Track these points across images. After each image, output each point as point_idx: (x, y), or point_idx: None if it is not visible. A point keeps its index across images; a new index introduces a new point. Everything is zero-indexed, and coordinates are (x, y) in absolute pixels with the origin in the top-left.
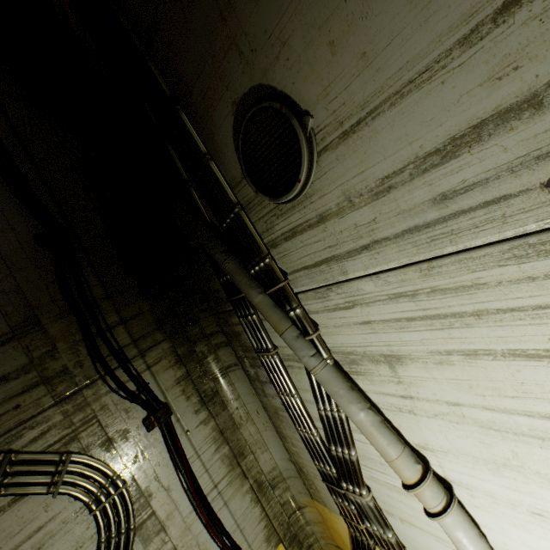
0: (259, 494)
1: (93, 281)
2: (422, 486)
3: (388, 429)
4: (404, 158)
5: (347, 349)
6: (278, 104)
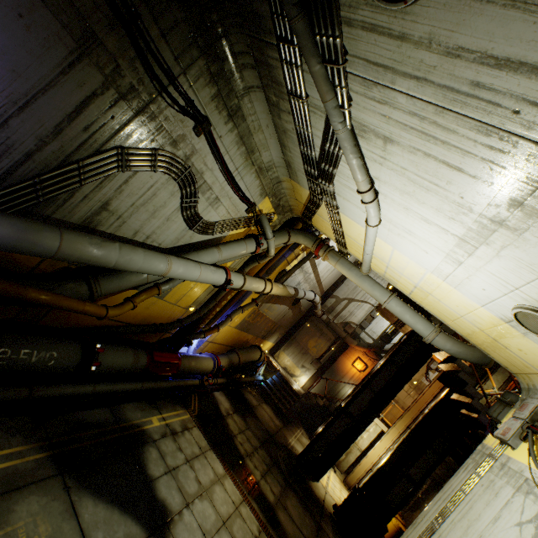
0: (260, 174)
1: None
2: (366, 194)
3: (363, 169)
4: (480, 47)
5: (364, 123)
6: None
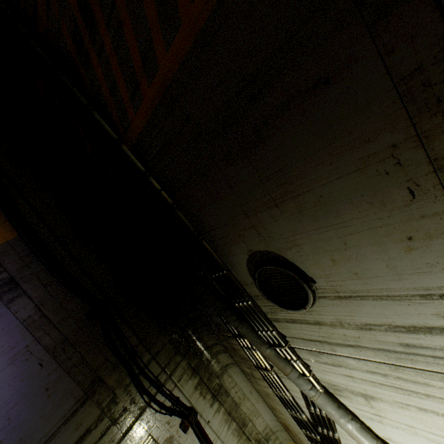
0: None
1: (128, 333)
2: None
3: (365, 431)
4: (381, 321)
5: (333, 383)
6: (292, 273)
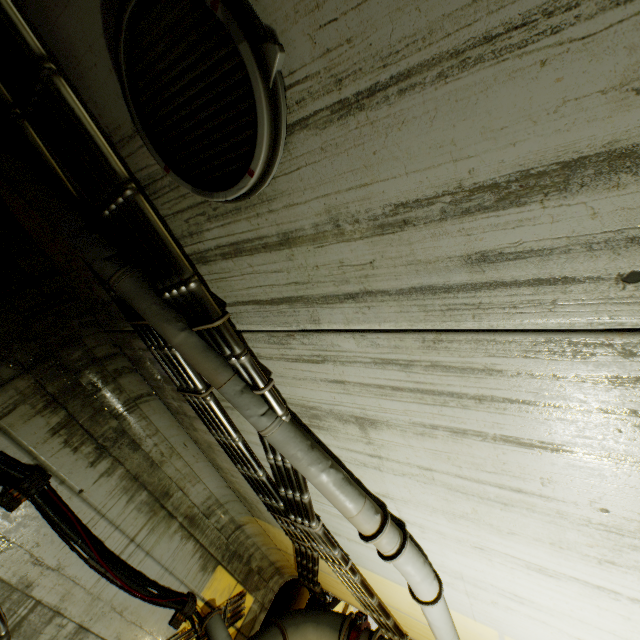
0: (192, 529)
1: None
2: (380, 537)
3: (350, 485)
4: (439, 182)
5: (309, 403)
6: None
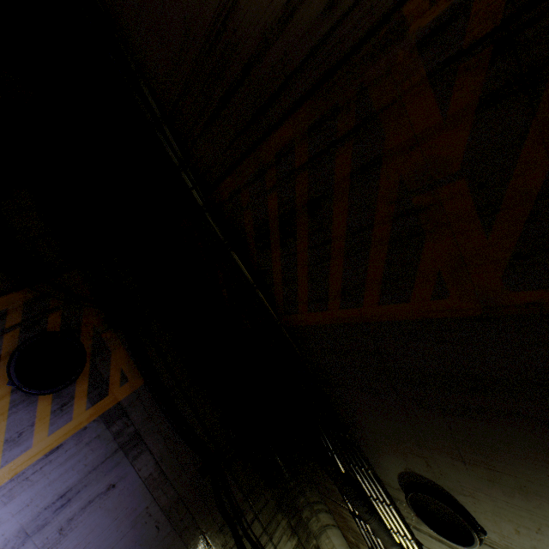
0: None
1: (235, 489)
2: None
3: None
4: None
5: None
6: (462, 518)
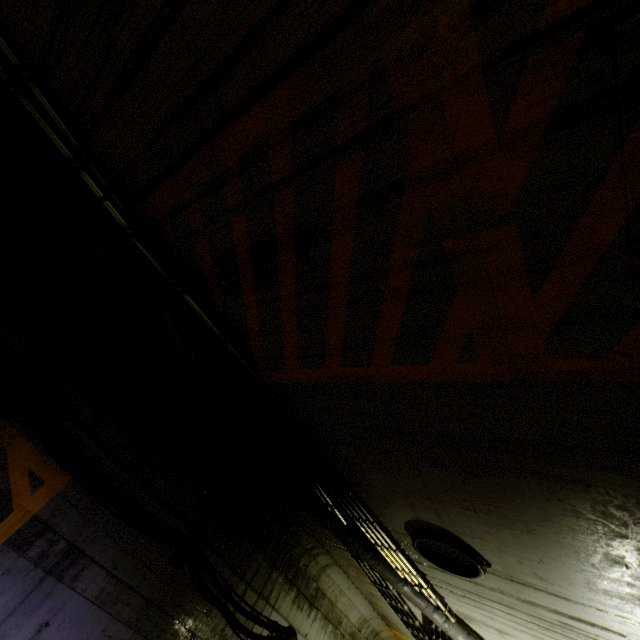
0: None
1: (221, 566)
2: None
3: None
4: (547, 605)
5: (467, 614)
6: (469, 557)
